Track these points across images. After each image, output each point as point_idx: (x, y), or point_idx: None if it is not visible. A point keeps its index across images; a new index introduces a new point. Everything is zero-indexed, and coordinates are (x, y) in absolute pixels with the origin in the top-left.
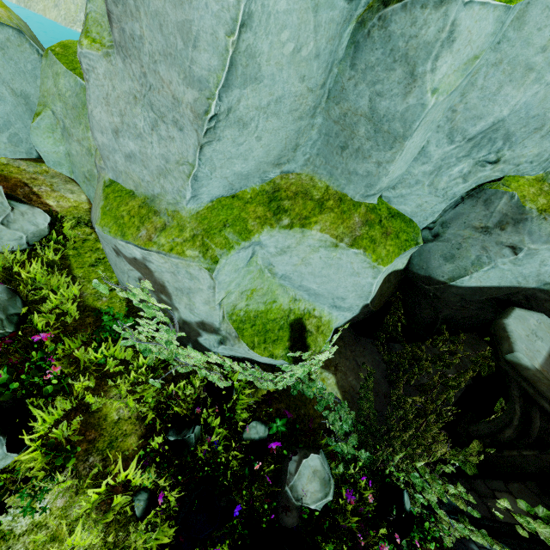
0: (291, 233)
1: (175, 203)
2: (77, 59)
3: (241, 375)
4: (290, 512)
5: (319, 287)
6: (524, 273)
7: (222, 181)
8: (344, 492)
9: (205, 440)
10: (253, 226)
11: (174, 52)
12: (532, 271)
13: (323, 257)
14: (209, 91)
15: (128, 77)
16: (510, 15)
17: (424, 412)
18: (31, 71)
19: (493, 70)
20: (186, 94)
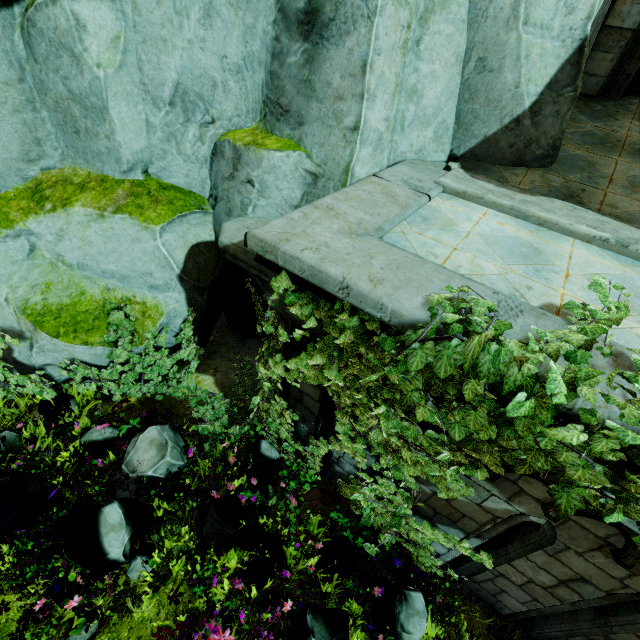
0: (56, 215)
1: None
2: None
3: (81, 387)
4: (126, 487)
5: (118, 266)
6: (278, 204)
7: None
8: (200, 461)
9: (29, 450)
10: (16, 216)
11: None
12: (281, 200)
13: (98, 231)
14: None
15: None
16: (126, 7)
17: None
18: None
19: (146, 47)
20: None
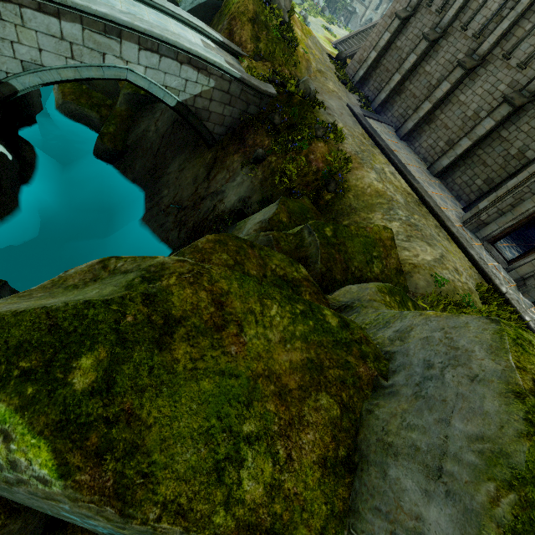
0: None
1: None
2: None
3: None
4: None
5: None
6: None
7: None
8: None
9: None
10: None
11: None
12: None
13: None
14: None
15: None
16: None
17: None
18: None
19: None
20: None
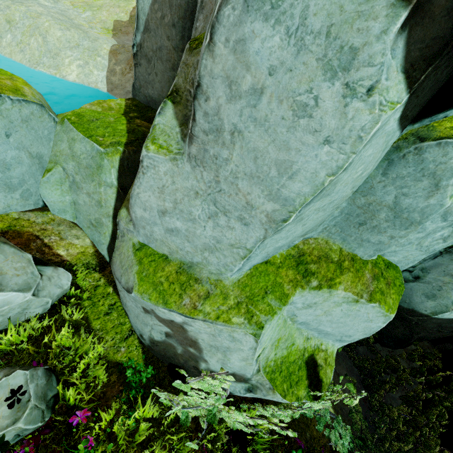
0: (320, 293)
1: (219, 273)
2: (92, 127)
3: (258, 412)
4: None
5: (333, 330)
6: None
7: (263, 254)
8: None
9: None
10: (289, 290)
11: (264, 177)
12: None
13: (344, 309)
14: (293, 207)
15: (193, 178)
16: None
17: (415, 424)
18: (46, 136)
19: None
20: (265, 204)
